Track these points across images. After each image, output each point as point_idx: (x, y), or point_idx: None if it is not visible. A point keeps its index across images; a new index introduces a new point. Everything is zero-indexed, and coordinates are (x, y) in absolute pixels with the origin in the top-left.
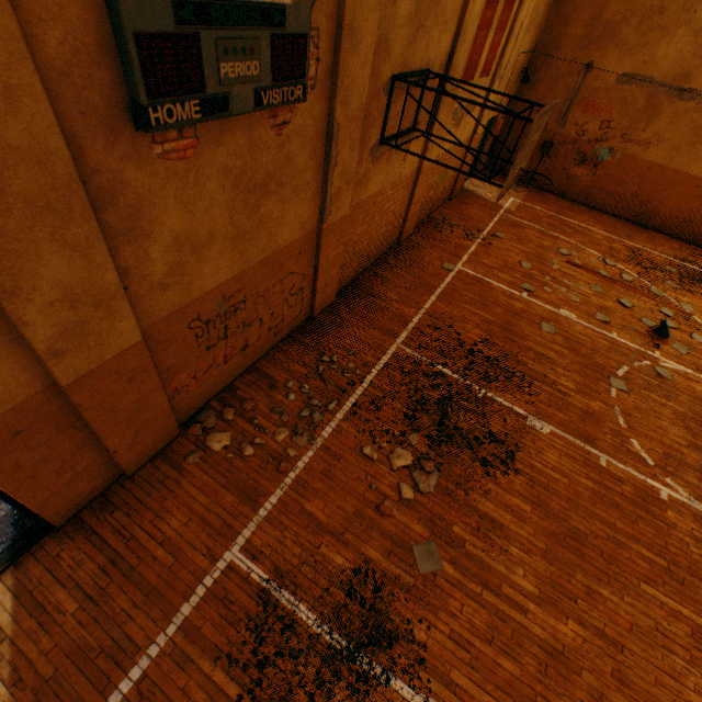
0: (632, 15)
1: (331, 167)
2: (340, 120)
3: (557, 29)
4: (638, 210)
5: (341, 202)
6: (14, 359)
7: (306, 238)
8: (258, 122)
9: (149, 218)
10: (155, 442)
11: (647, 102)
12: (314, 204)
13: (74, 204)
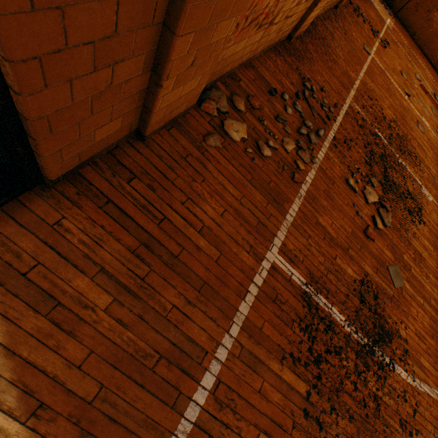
0: None
1: None
2: None
3: None
4: None
5: None
6: None
7: None
8: None
9: None
10: (183, 99)
11: None
12: None
13: None
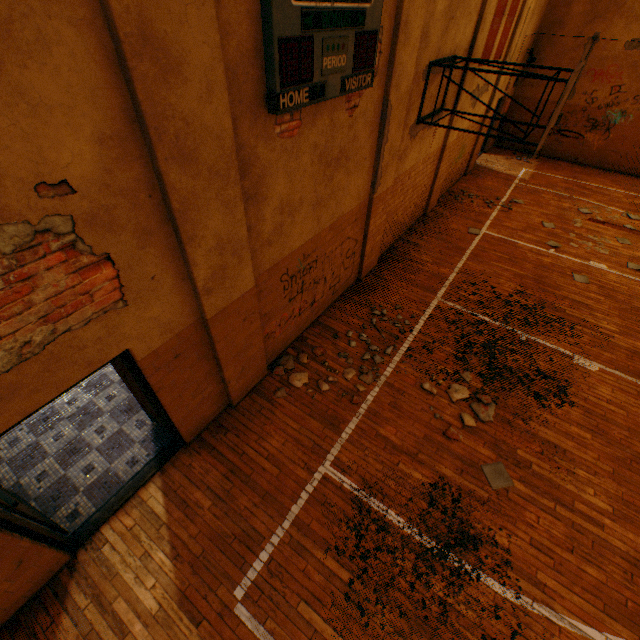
0: None
1: (383, 143)
2: (392, 102)
3: (560, 9)
4: None
5: (387, 175)
6: (182, 294)
7: (360, 207)
8: (338, 106)
9: (267, 186)
10: (252, 379)
11: None
12: (368, 177)
13: (231, 171)
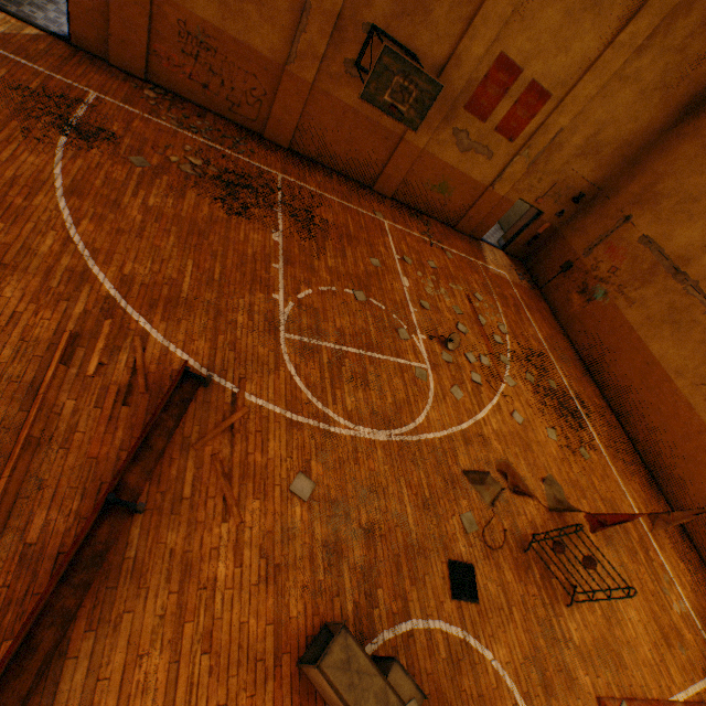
0: (675, 195)
1: (301, 29)
2: (313, 4)
3: (624, 181)
4: (596, 358)
5: (306, 67)
6: None
7: (274, 65)
8: None
9: None
10: (130, 63)
11: (650, 267)
12: (285, 46)
13: None
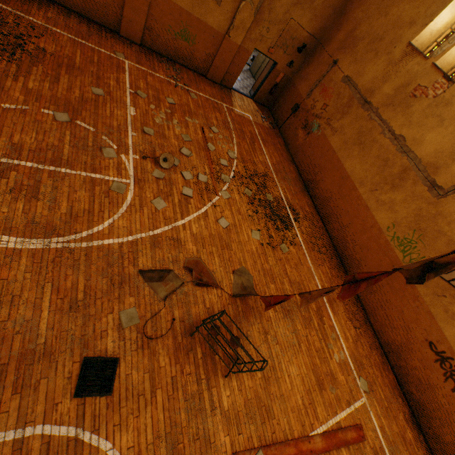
0: (367, 37)
1: None
2: None
3: (334, 31)
4: (311, 177)
5: None
6: None
7: None
8: None
9: None
10: None
11: (348, 101)
12: None
13: None
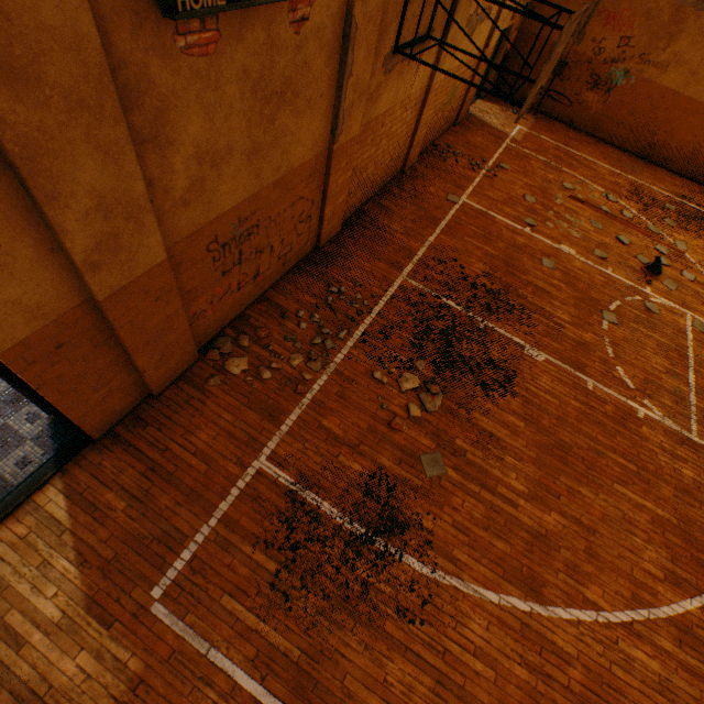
0: None
1: (346, 77)
2: (358, 19)
3: None
4: (646, 142)
5: (353, 120)
6: (54, 270)
7: (317, 160)
8: (277, 16)
9: (172, 124)
10: (177, 365)
11: (672, 16)
12: (326, 120)
13: (105, 101)
